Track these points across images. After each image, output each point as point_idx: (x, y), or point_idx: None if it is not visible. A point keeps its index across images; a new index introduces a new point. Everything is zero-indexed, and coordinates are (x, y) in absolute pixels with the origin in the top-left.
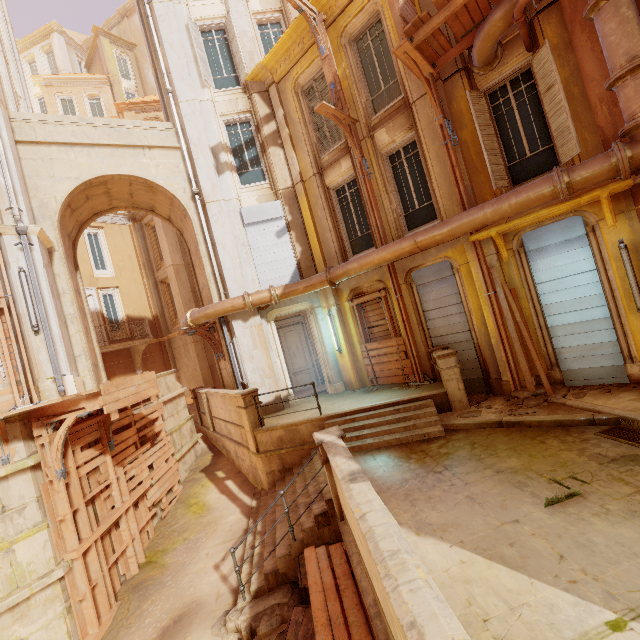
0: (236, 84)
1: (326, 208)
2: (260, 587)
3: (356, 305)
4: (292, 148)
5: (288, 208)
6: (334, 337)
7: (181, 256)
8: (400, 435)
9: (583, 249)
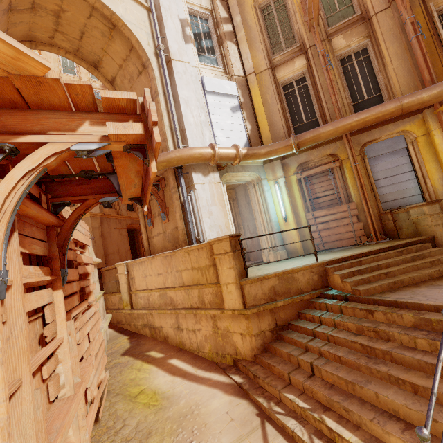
0: None
1: (277, 96)
2: None
3: (303, 178)
4: (248, 46)
5: (240, 91)
6: (282, 205)
7: None
8: (435, 268)
9: None
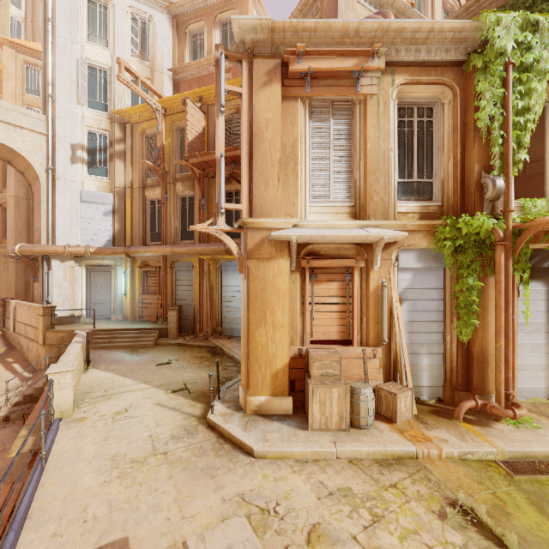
0: (105, 109)
1: (141, 209)
2: (19, 401)
3: (143, 271)
4: (130, 166)
5: (117, 200)
6: (124, 286)
7: (25, 191)
8: (132, 343)
9: (240, 276)
